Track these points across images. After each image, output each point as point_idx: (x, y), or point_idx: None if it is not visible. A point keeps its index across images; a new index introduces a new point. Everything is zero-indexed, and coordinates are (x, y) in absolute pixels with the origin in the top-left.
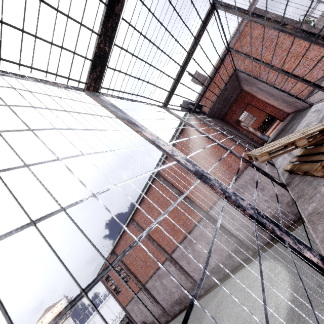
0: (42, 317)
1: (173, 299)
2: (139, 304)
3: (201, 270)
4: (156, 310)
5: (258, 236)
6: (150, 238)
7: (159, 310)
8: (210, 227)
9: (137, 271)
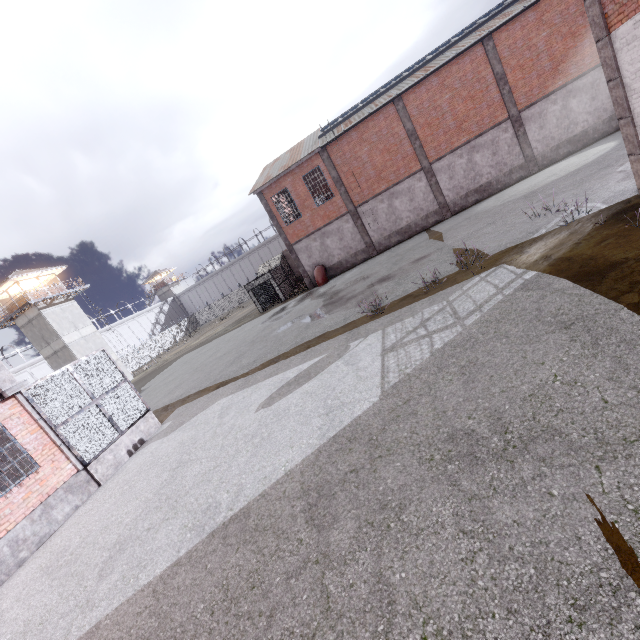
0: (22, 274)
1: (396, 228)
2: (327, 238)
3: (463, 188)
4: (356, 245)
5: (556, 151)
6: (415, 133)
7: (361, 245)
8: (511, 133)
9: (355, 186)
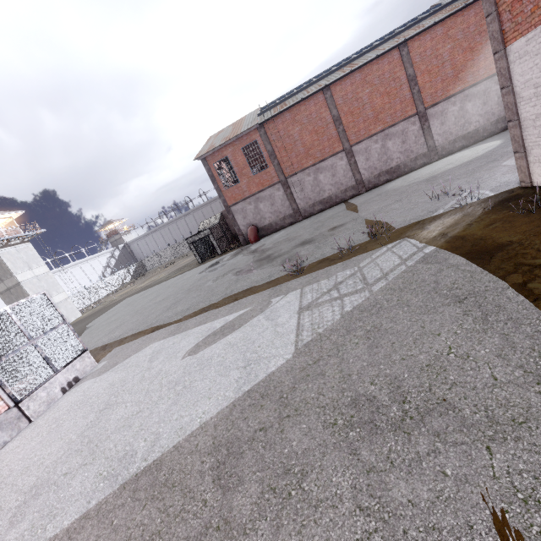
0: None
1: (319, 198)
2: (261, 203)
3: (376, 169)
4: (284, 210)
5: (453, 144)
6: (339, 119)
7: (289, 211)
8: (418, 126)
9: (287, 159)
